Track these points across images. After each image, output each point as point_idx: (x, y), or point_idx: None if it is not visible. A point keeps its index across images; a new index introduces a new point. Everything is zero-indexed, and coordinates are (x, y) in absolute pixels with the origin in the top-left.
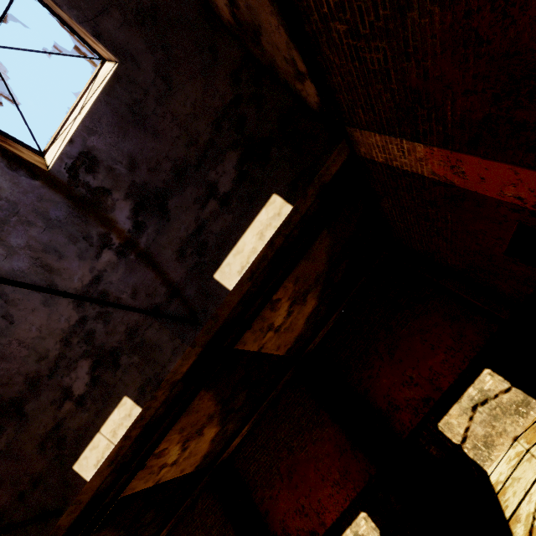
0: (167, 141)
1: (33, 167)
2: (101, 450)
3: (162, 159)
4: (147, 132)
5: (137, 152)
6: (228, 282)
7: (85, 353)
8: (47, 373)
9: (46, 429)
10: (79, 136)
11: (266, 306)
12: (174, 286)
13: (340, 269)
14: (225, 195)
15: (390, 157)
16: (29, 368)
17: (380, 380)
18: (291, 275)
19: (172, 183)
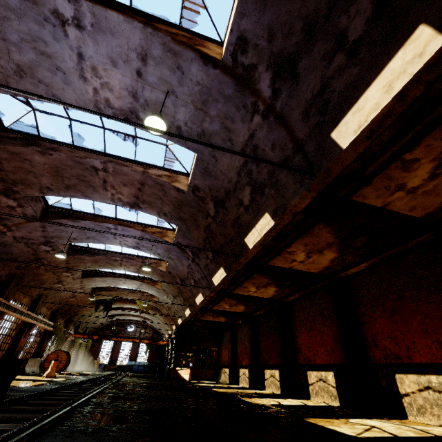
0: None
1: (214, 60)
2: (255, 237)
3: (294, 20)
4: None
5: (274, 22)
6: (342, 141)
7: (248, 183)
8: (232, 190)
9: (234, 217)
10: (235, 24)
11: (395, 165)
12: (299, 143)
13: None
14: (354, 43)
15: None
16: (225, 186)
17: None
18: (441, 132)
19: (301, 45)
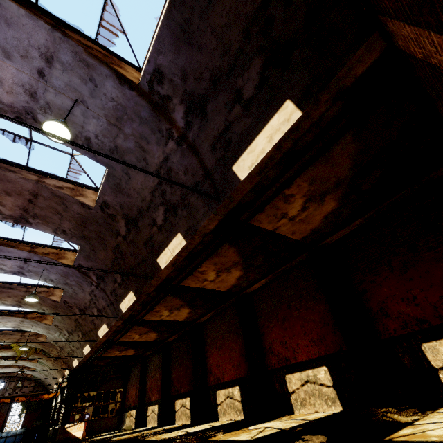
0: (207, 53)
1: (131, 82)
2: (168, 256)
3: (204, 70)
4: (194, 47)
5: (187, 66)
6: (241, 174)
7: (162, 203)
8: (146, 209)
9: (146, 237)
10: (152, 57)
11: (279, 198)
12: (208, 171)
13: (371, 177)
14: (248, 100)
15: (427, 53)
16: (138, 204)
17: (381, 288)
18: (306, 176)
19: (209, 91)
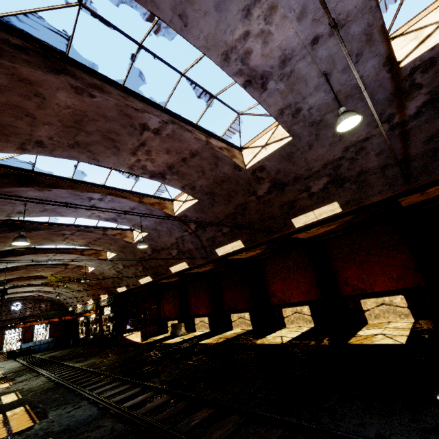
0: None
1: (395, 65)
2: (309, 219)
3: None
4: None
5: None
6: None
7: (329, 175)
8: (305, 177)
9: (288, 200)
10: None
11: None
12: (407, 157)
13: None
14: None
15: None
16: (299, 172)
17: None
18: None
19: None
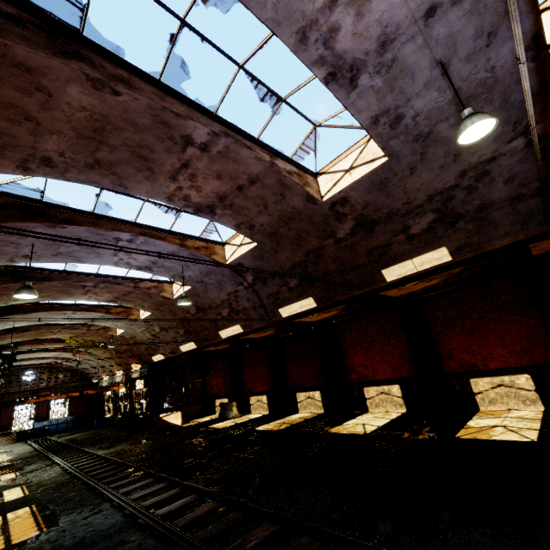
0: None
1: (543, 49)
2: (406, 270)
3: None
4: None
5: None
6: None
7: (436, 210)
8: (403, 213)
9: (378, 244)
10: None
11: None
12: (549, 185)
13: None
14: None
15: None
16: (395, 206)
17: None
18: None
19: None
